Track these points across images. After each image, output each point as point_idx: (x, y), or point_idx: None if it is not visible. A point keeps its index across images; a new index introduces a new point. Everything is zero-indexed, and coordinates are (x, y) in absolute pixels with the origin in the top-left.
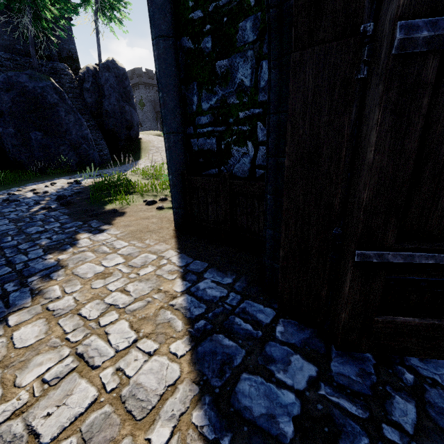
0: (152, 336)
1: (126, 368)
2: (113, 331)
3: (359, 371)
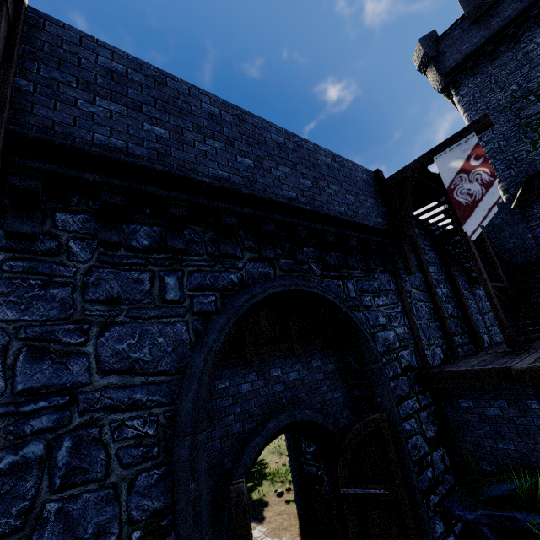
0: None
1: None
2: None
3: None
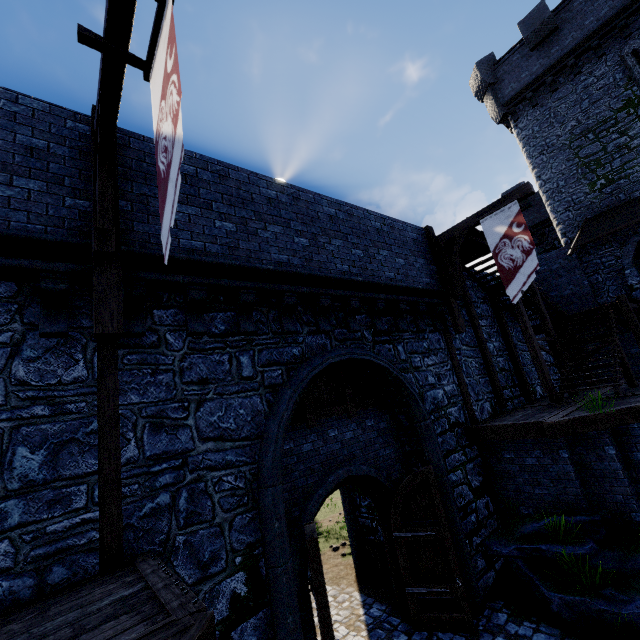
0: (354, 630)
1: (348, 639)
2: (340, 629)
3: (420, 637)
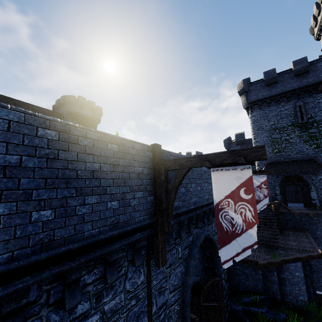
0: None
1: None
2: None
3: None
